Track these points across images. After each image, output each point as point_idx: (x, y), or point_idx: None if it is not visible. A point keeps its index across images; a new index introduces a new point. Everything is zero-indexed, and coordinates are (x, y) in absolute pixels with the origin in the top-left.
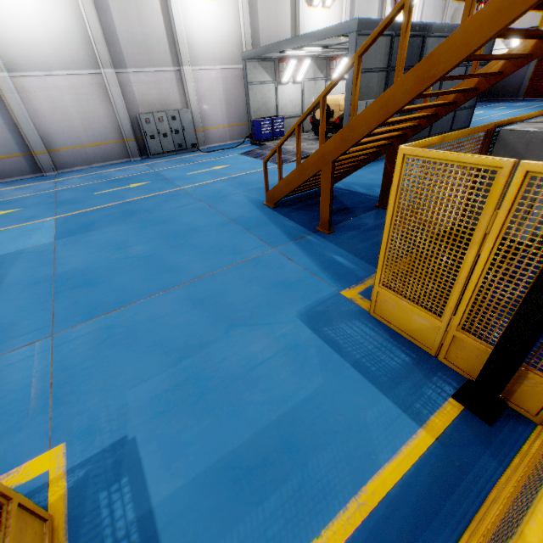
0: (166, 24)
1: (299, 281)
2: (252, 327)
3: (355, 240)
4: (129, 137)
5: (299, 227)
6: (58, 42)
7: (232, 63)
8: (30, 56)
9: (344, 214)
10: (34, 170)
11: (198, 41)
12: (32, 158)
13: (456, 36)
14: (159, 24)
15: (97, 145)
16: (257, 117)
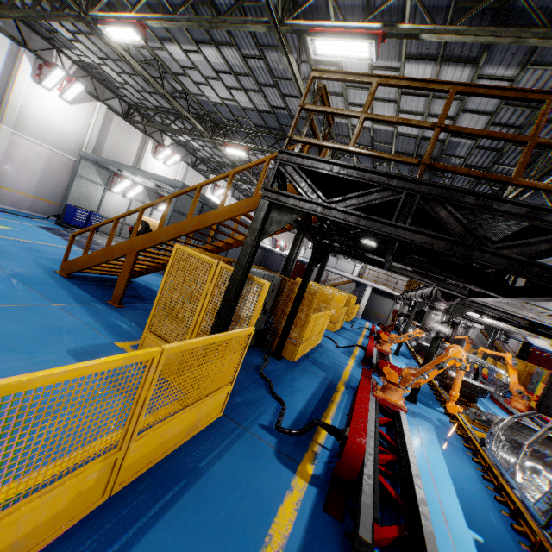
0: (2, 85)
1: (77, 330)
2: (9, 351)
3: (140, 316)
4: None
5: (90, 297)
6: None
7: (65, 151)
8: None
9: (137, 299)
10: None
11: (35, 118)
12: None
13: (216, 211)
14: None
15: None
16: (74, 204)
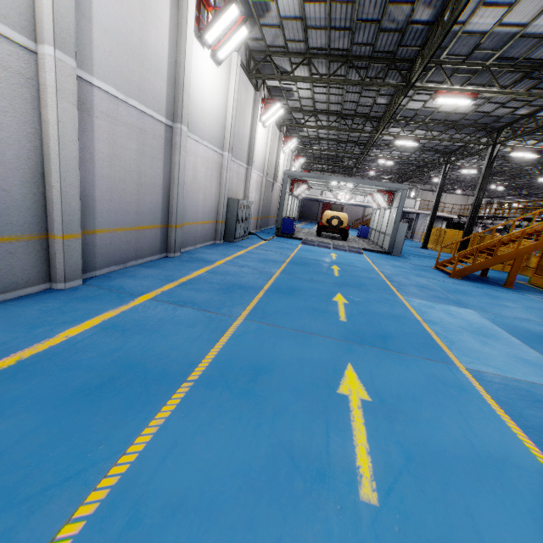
0: (250, 132)
1: None
2: None
3: (525, 289)
4: (223, 219)
5: (500, 287)
6: (213, 117)
7: (260, 171)
8: (197, 119)
9: (486, 280)
10: (161, 247)
11: (255, 151)
12: (165, 231)
13: None
14: (248, 130)
15: (203, 223)
16: (282, 216)
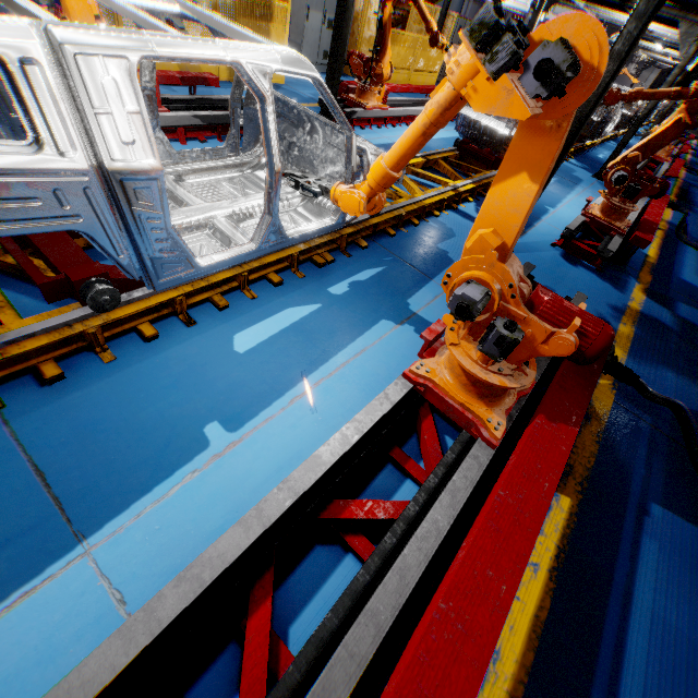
0: None
1: None
2: None
3: None
4: None
5: None
6: None
7: None
8: None
9: None
10: None
11: None
12: None
13: None
14: None
15: None
16: None
